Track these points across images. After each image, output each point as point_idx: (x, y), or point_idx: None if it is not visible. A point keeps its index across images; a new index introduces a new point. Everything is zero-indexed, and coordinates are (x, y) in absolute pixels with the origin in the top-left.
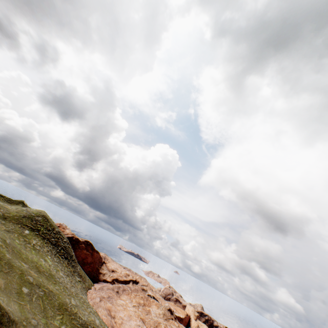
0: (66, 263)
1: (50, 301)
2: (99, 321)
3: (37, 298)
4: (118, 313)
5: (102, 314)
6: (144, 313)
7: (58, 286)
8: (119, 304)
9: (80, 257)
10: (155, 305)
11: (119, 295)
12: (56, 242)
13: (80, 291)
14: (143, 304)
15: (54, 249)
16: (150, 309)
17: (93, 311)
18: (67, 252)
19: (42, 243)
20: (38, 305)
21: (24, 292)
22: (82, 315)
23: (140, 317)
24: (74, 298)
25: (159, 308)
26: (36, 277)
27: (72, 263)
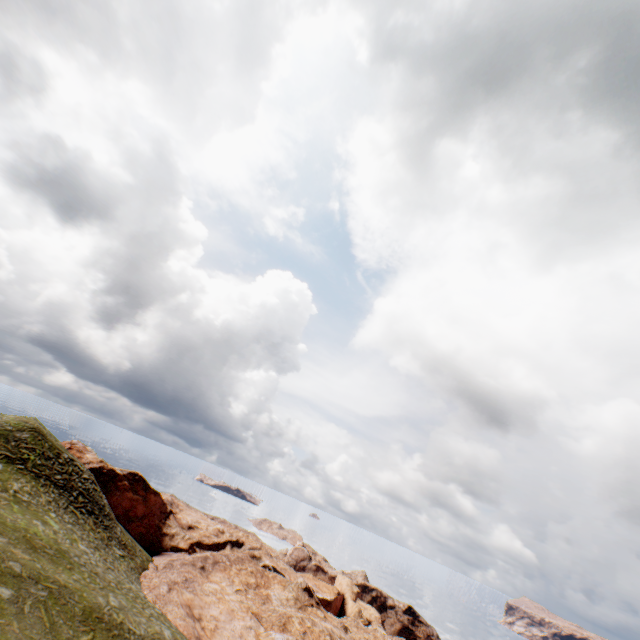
0: (91, 522)
1: (65, 608)
2: (171, 631)
3: (34, 606)
4: (207, 609)
5: (175, 617)
6: (258, 603)
7: (79, 574)
8: (207, 591)
9: (121, 506)
10: (279, 583)
11: (206, 574)
12: (67, 482)
13: (125, 576)
14: (255, 585)
15: (62, 498)
16: (269, 593)
17: (157, 614)
18: (92, 501)
19: (34, 486)
20: (38, 620)
21: (4, 598)
22: (134, 626)
23: (251, 611)
24: (114, 592)
25: (287, 589)
26: (28, 560)
27: (103, 522)
